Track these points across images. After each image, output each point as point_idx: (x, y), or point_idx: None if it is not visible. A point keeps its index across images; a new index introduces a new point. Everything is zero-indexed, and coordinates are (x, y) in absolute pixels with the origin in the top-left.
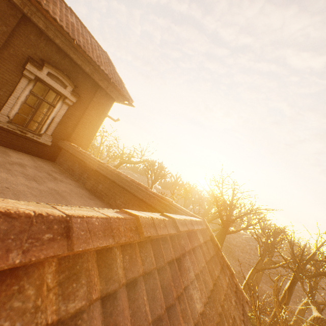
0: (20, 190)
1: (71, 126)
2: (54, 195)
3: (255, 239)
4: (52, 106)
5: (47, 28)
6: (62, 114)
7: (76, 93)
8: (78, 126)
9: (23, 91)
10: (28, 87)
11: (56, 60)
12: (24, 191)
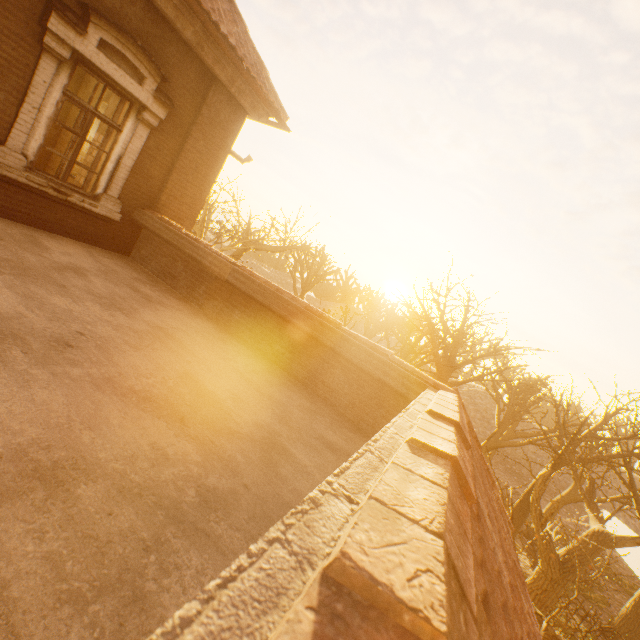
0: (104, 337)
1: (157, 176)
2: (164, 341)
3: (493, 398)
4: (115, 129)
5: None
6: (137, 149)
7: (165, 96)
8: (173, 176)
9: (48, 92)
10: (57, 80)
11: (114, 5)
12: (113, 339)
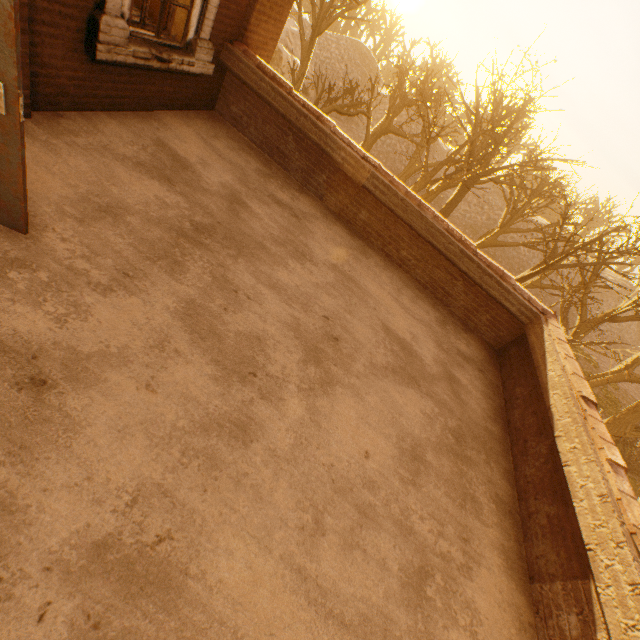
0: (334, 312)
1: None
2: (349, 288)
3: (506, 200)
4: None
5: None
6: None
7: None
8: None
9: None
10: None
11: None
12: (337, 310)
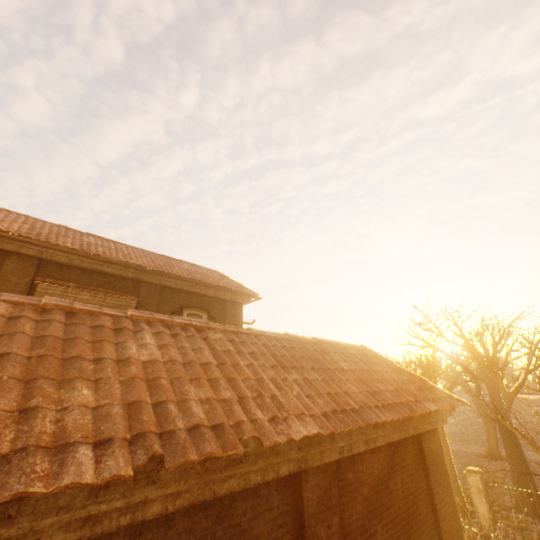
0: None
1: None
2: None
3: None
4: None
5: (176, 284)
6: None
7: (211, 317)
8: None
9: None
10: None
11: (188, 301)
12: None
